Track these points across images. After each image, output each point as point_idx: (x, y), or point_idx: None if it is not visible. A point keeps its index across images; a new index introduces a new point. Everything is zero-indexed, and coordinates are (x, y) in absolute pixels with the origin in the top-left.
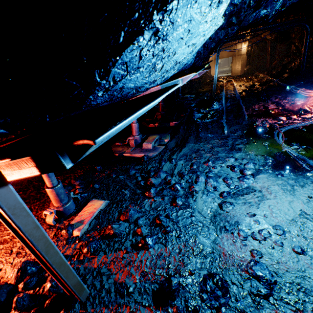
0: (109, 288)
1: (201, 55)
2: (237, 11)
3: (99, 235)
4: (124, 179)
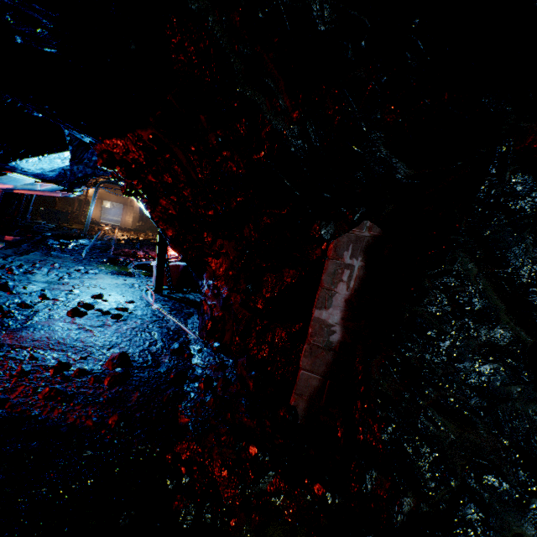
0: None
1: (67, 177)
2: None
3: None
4: None
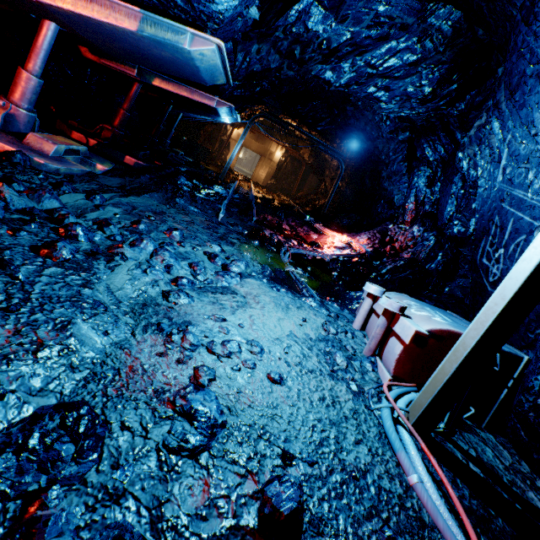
0: None
1: (235, 68)
2: (306, 41)
3: None
4: None
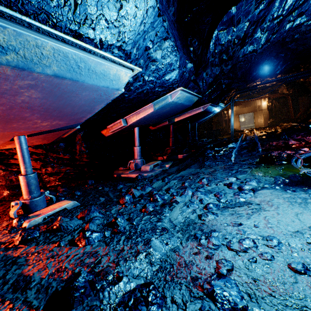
0: (9, 279)
1: (201, 89)
2: (226, 49)
3: (46, 228)
4: (108, 191)
